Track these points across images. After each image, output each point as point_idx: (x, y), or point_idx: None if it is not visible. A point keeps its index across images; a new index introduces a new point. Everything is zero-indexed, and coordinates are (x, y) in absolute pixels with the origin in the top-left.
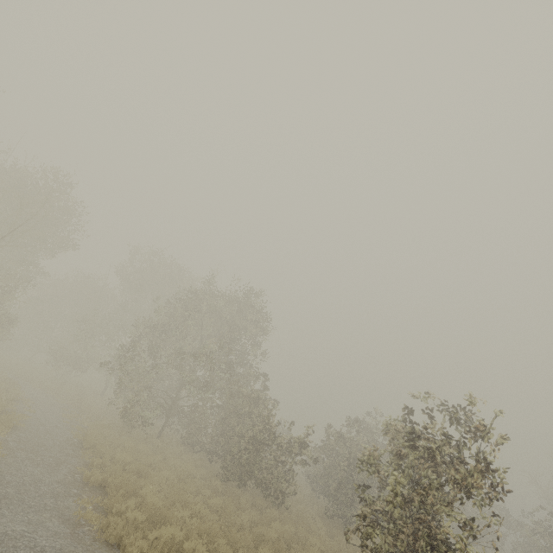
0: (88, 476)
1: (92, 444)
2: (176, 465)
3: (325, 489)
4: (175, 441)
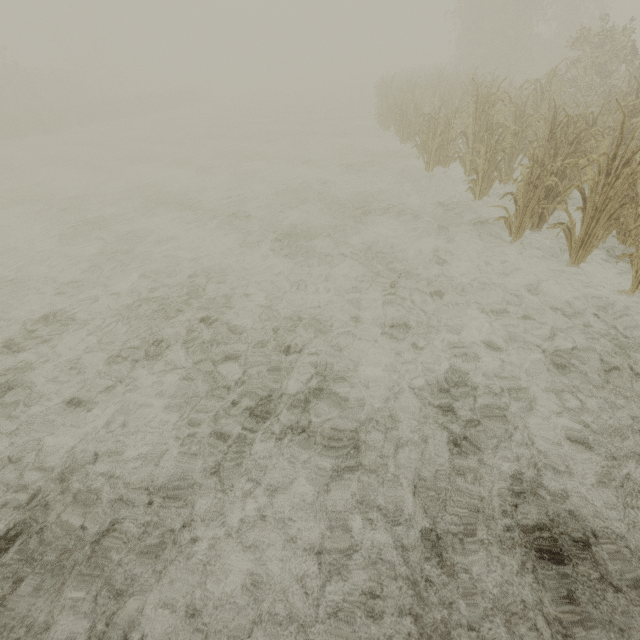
0: None
1: None
2: None
3: None
4: None
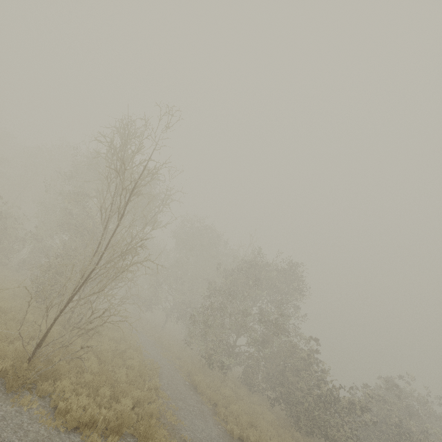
0: (229, 429)
1: (204, 390)
2: (258, 411)
3: (365, 440)
4: (237, 381)
